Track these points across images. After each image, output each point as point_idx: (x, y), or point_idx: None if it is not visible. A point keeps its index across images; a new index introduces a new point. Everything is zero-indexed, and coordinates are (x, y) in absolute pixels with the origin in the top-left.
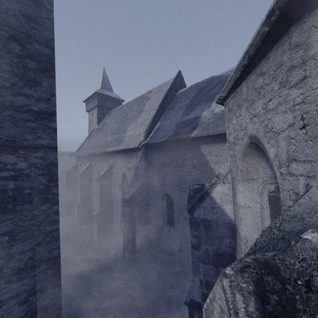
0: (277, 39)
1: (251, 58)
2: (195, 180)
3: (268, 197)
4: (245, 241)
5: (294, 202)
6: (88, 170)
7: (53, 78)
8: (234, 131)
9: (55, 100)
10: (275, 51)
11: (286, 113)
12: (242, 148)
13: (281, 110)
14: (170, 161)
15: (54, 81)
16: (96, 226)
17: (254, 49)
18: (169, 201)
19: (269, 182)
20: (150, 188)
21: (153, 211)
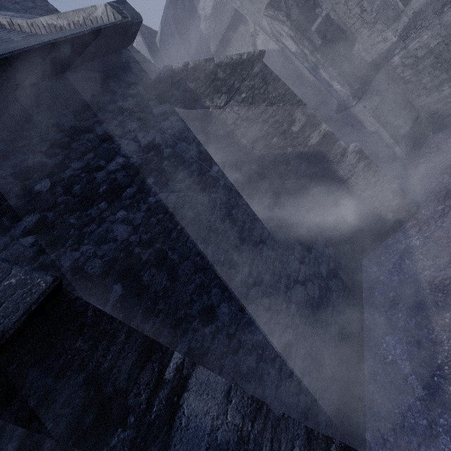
0: None
1: None
2: None
3: None
4: None
5: None
6: None
7: None
8: None
9: None
10: None
11: None
12: None
13: None
14: None
15: None
16: None
17: None
18: None
19: None
20: None
21: None
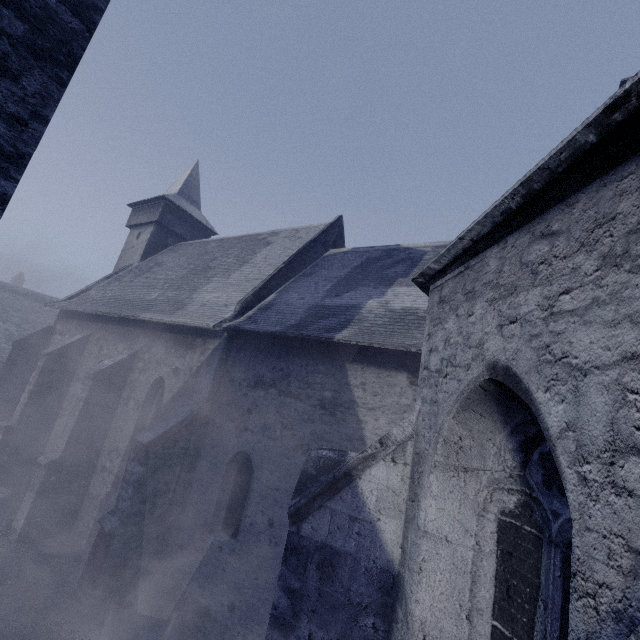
0: (607, 166)
1: (528, 199)
2: (317, 436)
3: (498, 523)
4: (421, 638)
5: (628, 578)
6: (76, 349)
7: (60, 84)
8: (447, 346)
9: (43, 132)
10: (594, 191)
11: (617, 326)
12: (461, 388)
13: (602, 317)
14: (274, 379)
15: (60, 91)
16: (32, 495)
17: (544, 180)
18: (243, 472)
19: (506, 485)
20: (211, 428)
21: (198, 487)
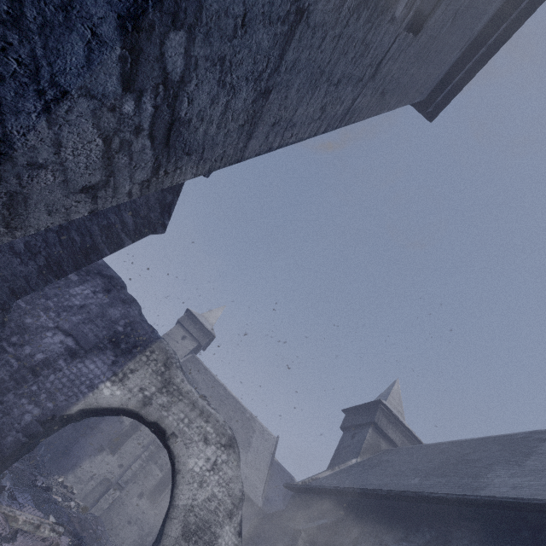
0: None
1: None
2: None
3: None
4: None
5: None
6: None
7: None
8: None
9: None
10: None
11: None
12: None
13: None
14: None
15: None
16: None
17: None
18: None
19: None
20: None
21: None
